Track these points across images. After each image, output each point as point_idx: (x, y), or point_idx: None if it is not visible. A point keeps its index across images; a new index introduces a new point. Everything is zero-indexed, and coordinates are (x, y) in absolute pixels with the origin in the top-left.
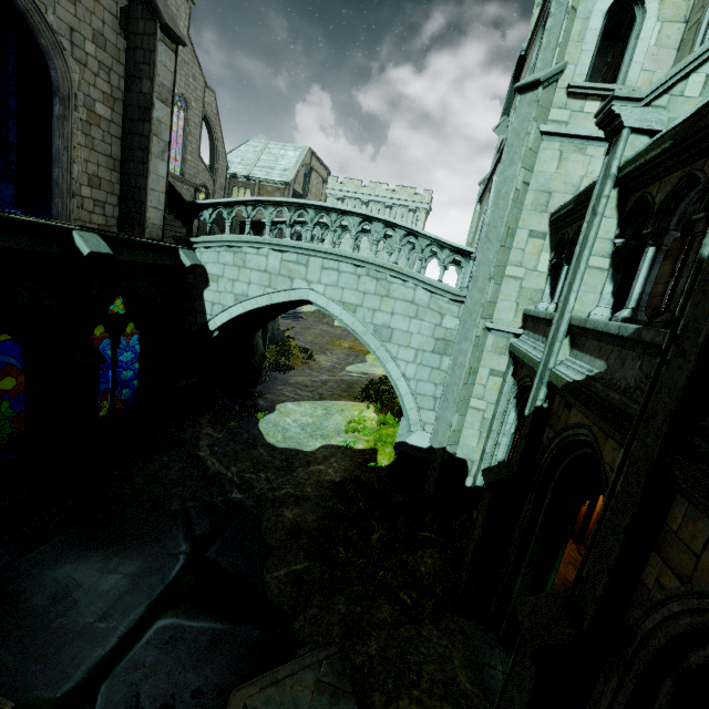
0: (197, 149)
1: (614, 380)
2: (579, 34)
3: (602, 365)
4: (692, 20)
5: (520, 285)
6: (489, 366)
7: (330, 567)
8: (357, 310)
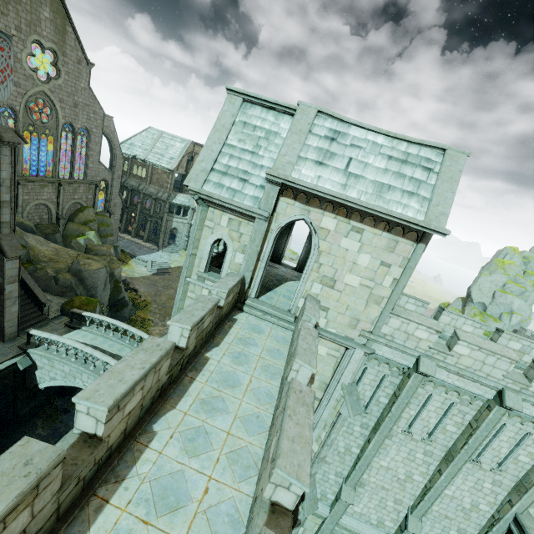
0: (98, 157)
1: None
2: None
3: None
4: None
5: None
6: None
7: None
8: None
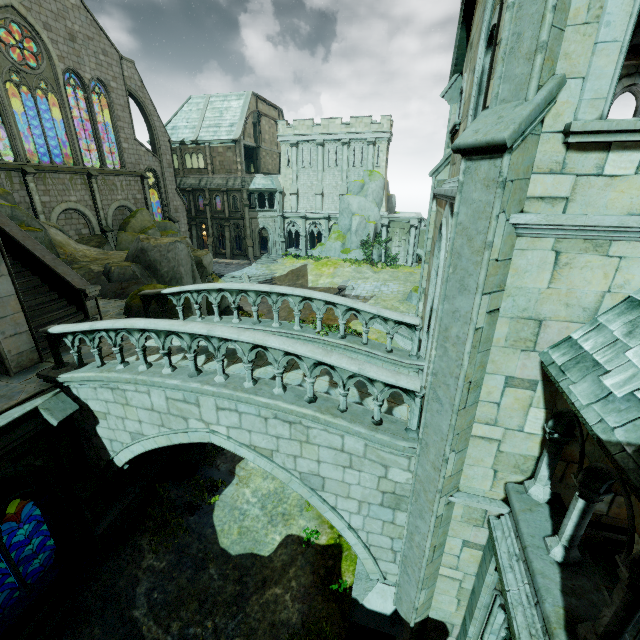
0: (132, 132)
1: None
2: (591, 5)
3: None
4: None
5: (497, 448)
6: (460, 536)
7: None
8: (273, 456)
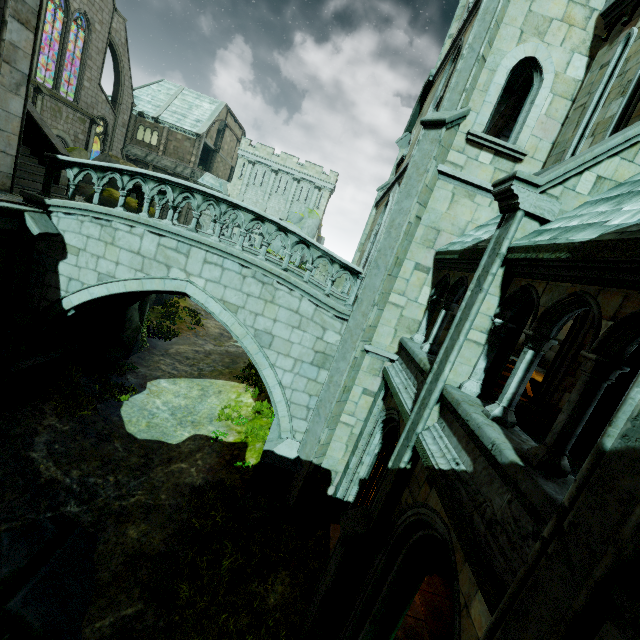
0: (98, 76)
1: (480, 497)
2: (485, 85)
3: (468, 462)
4: (579, 102)
5: (400, 313)
6: (362, 385)
7: (168, 609)
8: (238, 312)
